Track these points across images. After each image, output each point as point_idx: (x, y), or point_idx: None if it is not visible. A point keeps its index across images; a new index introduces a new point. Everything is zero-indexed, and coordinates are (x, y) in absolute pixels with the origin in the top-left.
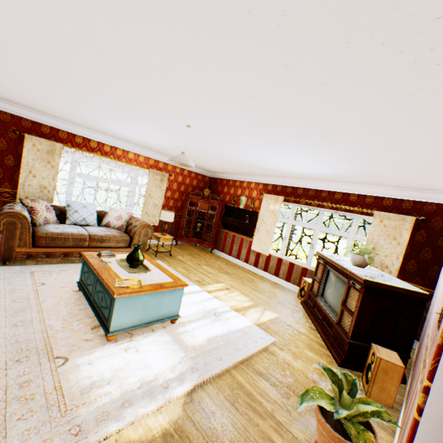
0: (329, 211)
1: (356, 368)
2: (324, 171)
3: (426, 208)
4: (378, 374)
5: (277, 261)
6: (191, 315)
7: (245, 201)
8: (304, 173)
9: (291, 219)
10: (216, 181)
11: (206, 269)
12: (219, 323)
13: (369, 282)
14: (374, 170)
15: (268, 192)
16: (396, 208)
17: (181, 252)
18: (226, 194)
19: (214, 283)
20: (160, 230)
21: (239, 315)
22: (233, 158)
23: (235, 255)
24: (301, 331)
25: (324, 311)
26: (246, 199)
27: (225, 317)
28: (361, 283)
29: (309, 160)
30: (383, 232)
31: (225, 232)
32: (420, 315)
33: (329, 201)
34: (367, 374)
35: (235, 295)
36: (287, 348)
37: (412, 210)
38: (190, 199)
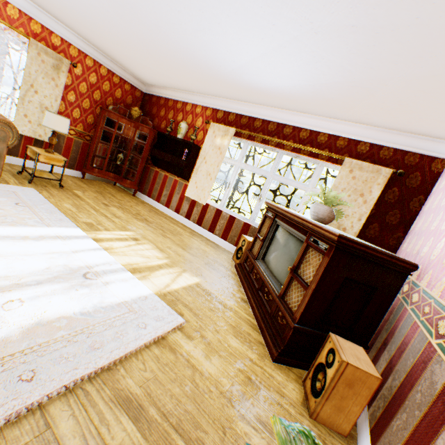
0: (290, 154)
1: (297, 364)
2: (300, 78)
3: (408, 160)
4: (338, 387)
5: (215, 214)
6: (27, 274)
7: (185, 130)
8: (269, 86)
9: (240, 160)
10: (151, 99)
11: (114, 212)
12: (84, 292)
13: (345, 239)
14: (378, 74)
15: (218, 122)
16: (372, 156)
17: (85, 188)
18: (163, 119)
19: (117, 230)
20: (56, 151)
21: (135, 278)
22: (166, 30)
23: (165, 202)
24: (228, 304)
25: (263, 279)
26: (188, 127)
27: (106, 281)
28: (331, 241)
29: (287, 33)
30: (351, 185)
31: (155, 171)
32: (396, 294)
33: (293, 140)
34: (315, 378)
35: (144, 248)
36: (200, 335)
37: (390, 161)
38: (107, 114)
